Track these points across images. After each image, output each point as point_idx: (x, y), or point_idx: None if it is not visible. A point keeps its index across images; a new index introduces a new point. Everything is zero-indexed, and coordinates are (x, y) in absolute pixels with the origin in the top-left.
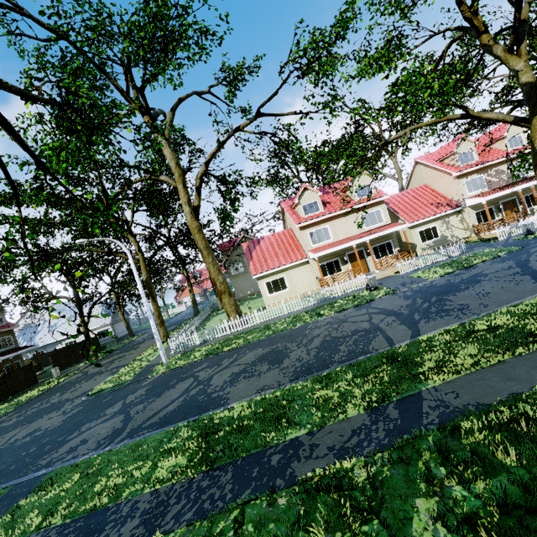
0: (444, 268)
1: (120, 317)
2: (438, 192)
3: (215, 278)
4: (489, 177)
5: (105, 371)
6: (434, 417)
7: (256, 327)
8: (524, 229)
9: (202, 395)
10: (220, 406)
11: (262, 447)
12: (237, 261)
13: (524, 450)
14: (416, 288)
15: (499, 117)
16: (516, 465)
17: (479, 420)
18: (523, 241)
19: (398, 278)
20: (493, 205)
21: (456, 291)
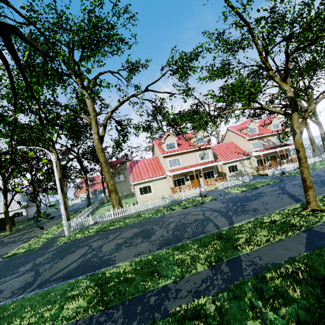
0: (242, 188)
1: (33, 203)
2: (238, 146)
3: (108, 181)
4: (263, 142)
5: (18, 240)
6: (249, 271)
7: (131, 215)
8: (281, 171)
9: (96, 258)
10: (109, 265)
11: (142, 292)
12: (120, 173)
13: (303, 289)
14: (228, 197)
15: (277, 110)
16: (300, 298)
17: (275, 272)
18: (280, 177)
19: (217, 191)
20: (265, 157)
21: (250, 200)
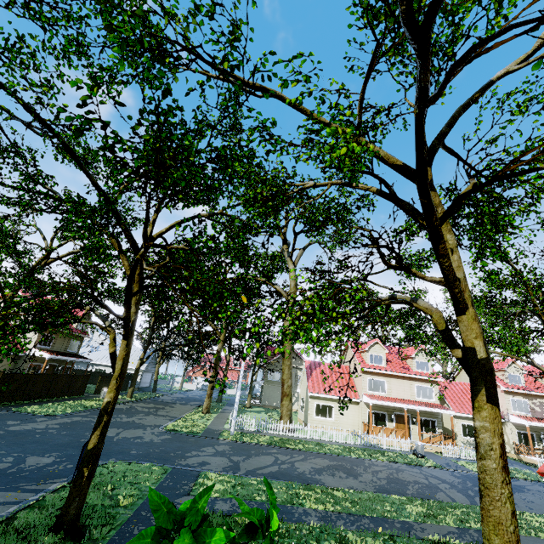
0: None
1: (150, 368)
2: None
3: (286, 379)
4: (533, 405)
5: (158, 414)
6: None
7: (308, 440)
8: None
9: (296, 471)
10: (320, 484)
11: (382, 516)
12: (277, 369)
13: None
14: (463, 473)
15: None
16: None
17: None
18: None
19: (442, 458)
20: (535, 433)
21: None
